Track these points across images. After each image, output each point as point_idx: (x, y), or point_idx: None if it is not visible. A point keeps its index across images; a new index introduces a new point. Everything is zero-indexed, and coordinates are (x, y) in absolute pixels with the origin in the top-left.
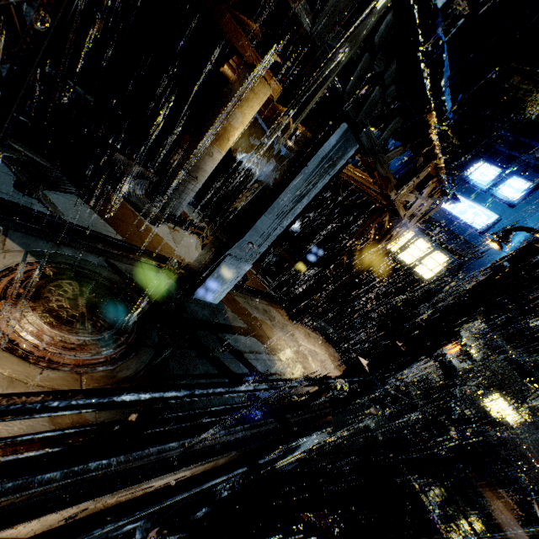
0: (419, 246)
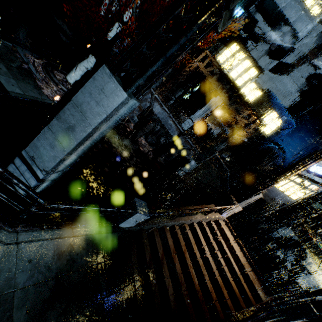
0: (295, 188)
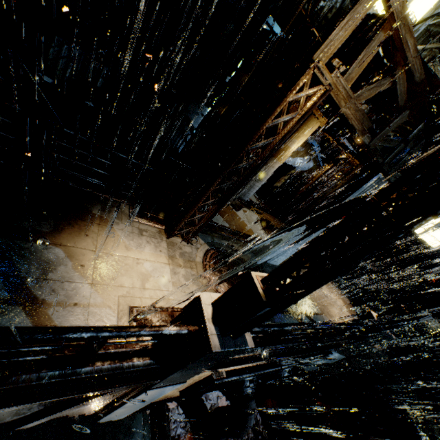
0: None
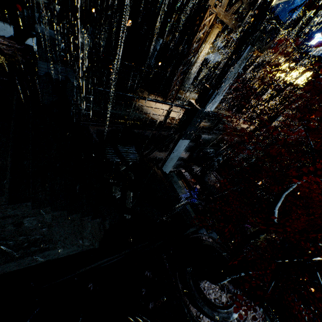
0: (297, 70)
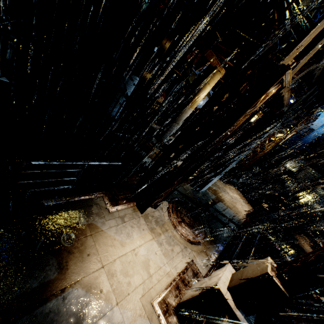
0: None
